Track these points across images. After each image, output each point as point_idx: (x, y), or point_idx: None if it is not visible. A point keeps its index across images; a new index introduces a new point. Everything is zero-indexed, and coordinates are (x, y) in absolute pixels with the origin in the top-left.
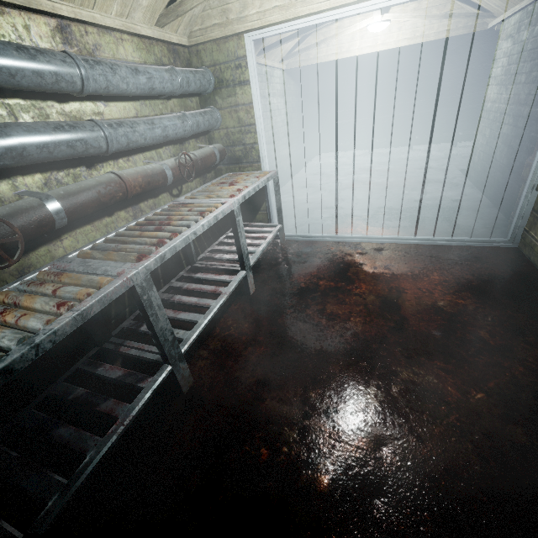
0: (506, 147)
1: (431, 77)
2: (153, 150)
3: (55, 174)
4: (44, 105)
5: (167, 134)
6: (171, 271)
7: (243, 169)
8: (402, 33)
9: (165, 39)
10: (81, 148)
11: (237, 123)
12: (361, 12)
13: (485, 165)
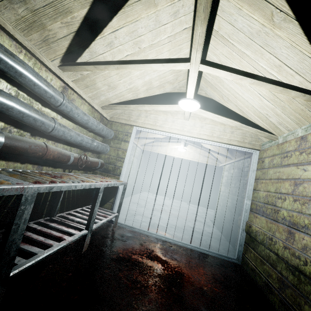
0: (229, 211)
1: (198, 177)
2: (69, 146)
3: (12, 128)
4: (34, 102)
5: (82, 142)
6: (31, 218)
7: (109, 176)
8: (190, 155)
9: (101, 113)
10: (39, 124)
11: (116, 155)
12: (179, 137)
13: (221, 218)
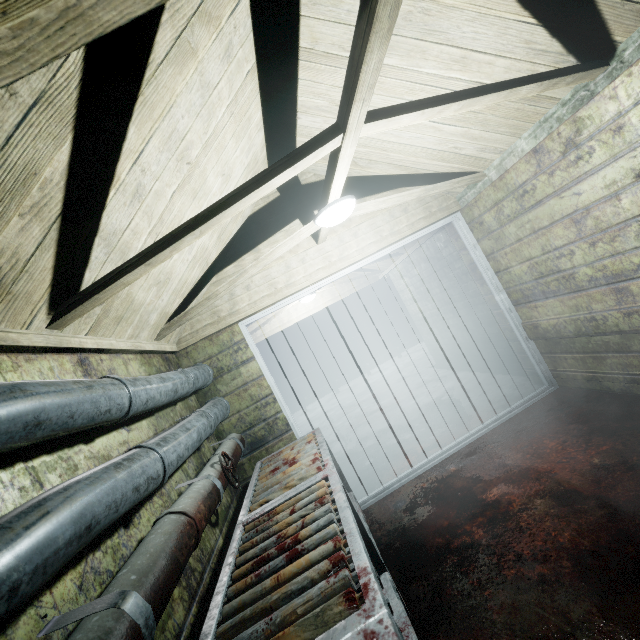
0: (464, 331)
1: (349, 321)
2: (179, 469)
3: (91, 559)
4: (70, 453)
5: (201, 437)
6: None
7: (271, 448)
8: (325, 298)
9: (162, 349)
10: (143, 486)
11: (250, 401)
12: (333, 280)
13: (455, 351)
